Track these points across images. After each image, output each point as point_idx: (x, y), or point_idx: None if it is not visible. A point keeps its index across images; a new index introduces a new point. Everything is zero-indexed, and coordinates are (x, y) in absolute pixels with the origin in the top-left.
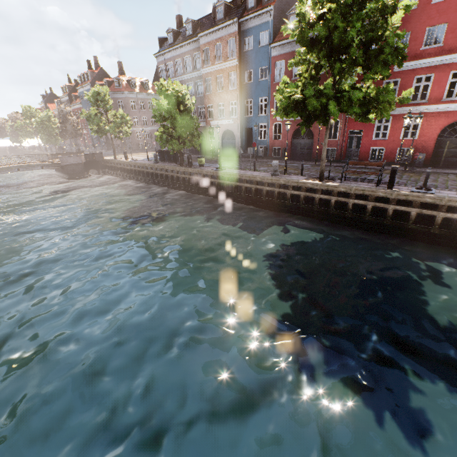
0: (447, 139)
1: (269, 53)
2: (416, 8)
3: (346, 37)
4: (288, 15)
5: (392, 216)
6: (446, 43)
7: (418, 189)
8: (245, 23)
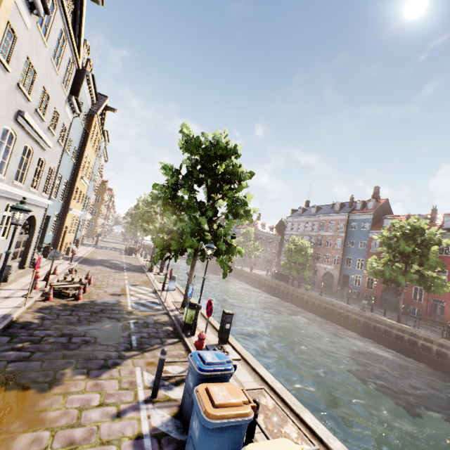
0: None
1: (367, 235)
2: None
3: (407, 249)
4: (383, 218)
5: None
6: None
7: None
8: (352, 216)
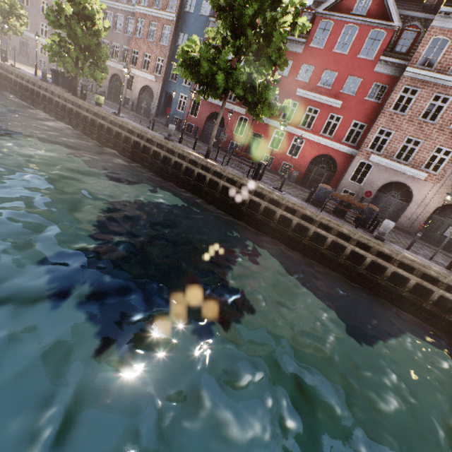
0: (315, 166)
1: (207, 26)
2: (323, 49)
3: (245, 14)
4: None
5: (249, 204)
6: (333, 88)
7: (274, 188)
8: None
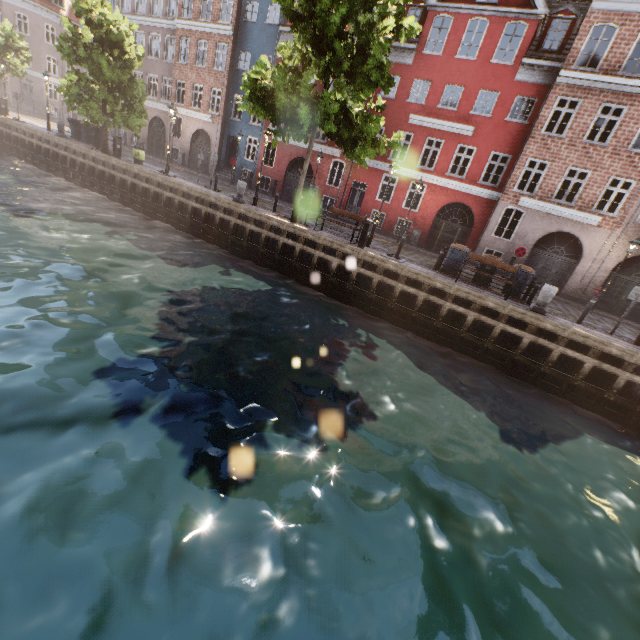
0: (444, 221)
1: (277, 39)
2: (441, 56)
3: (331, 22)
4: None
5: (356, 280)
6: (460, 109)
7: (389, 255)
8: None
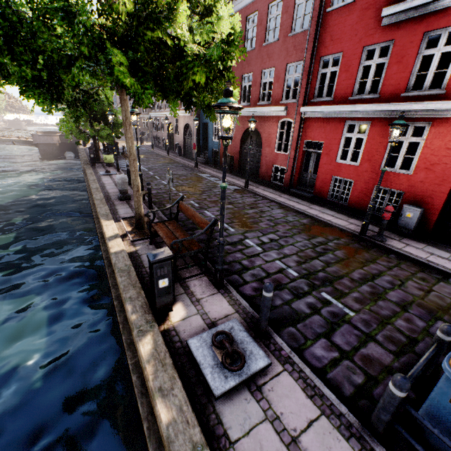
0: None
1: None
2: None
3: None
4: None
5: None
6: None
7: (213, 344)
8: None
